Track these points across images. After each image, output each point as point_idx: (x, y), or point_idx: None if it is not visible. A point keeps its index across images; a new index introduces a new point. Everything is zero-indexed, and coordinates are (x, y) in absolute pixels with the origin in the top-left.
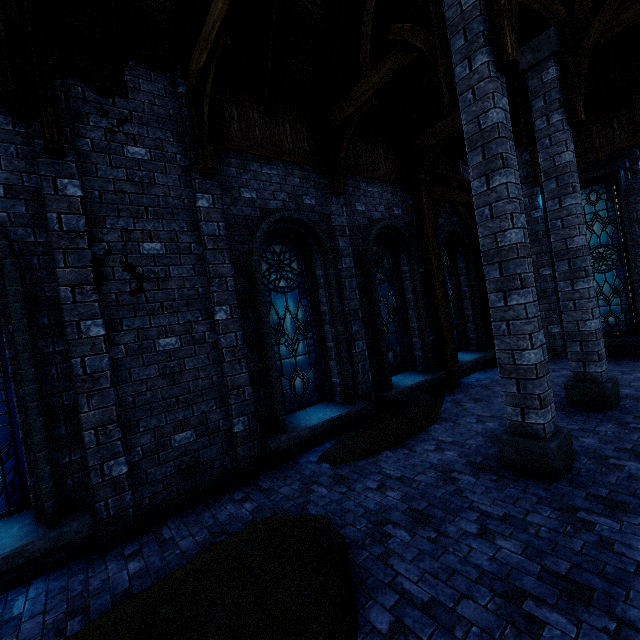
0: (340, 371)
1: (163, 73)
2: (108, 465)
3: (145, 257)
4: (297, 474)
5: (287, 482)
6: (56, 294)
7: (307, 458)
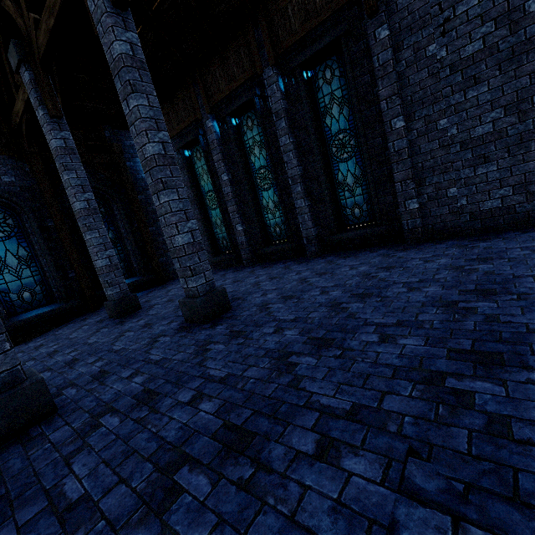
0: None
1: None
2: None
3: None
4: None
5: None
6: None
7: None
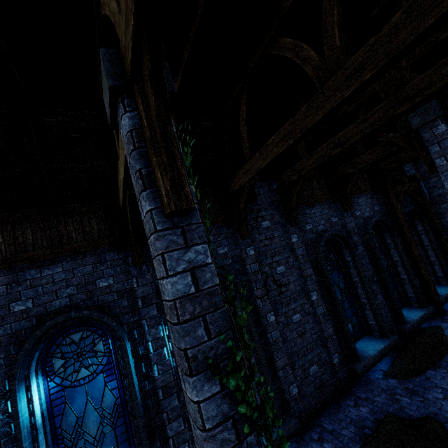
0: (374, 317)
1: (266, 181)
2: (290, 388)
3: (279, 275)
4: (377, 387)
5: (375, 393)
6: (255, 303)
7: (374, 376)
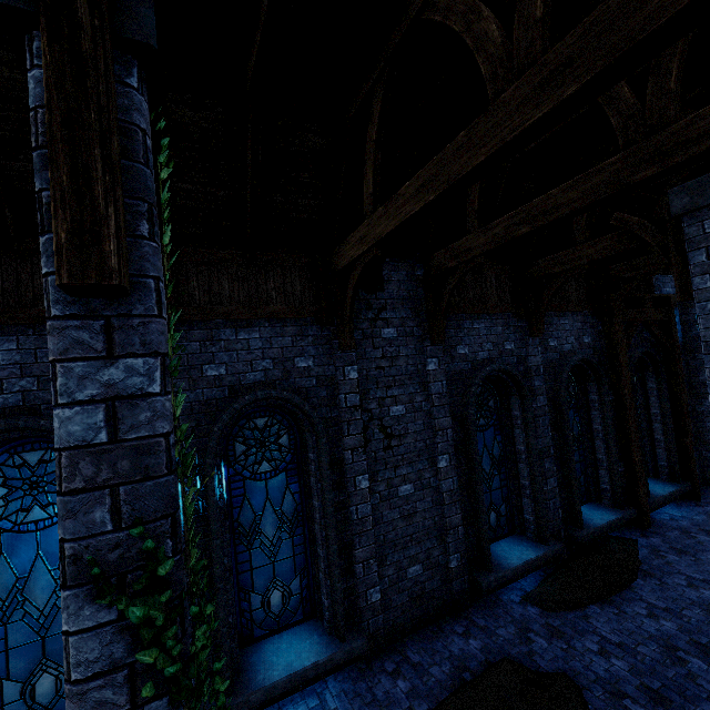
0: (534, 509)
1: (406, 261)
2: (369, 592)
3: (392, 419)
4: (506, 615)
5: (500, 623)
6: (341, 456)
7: (508, 596)
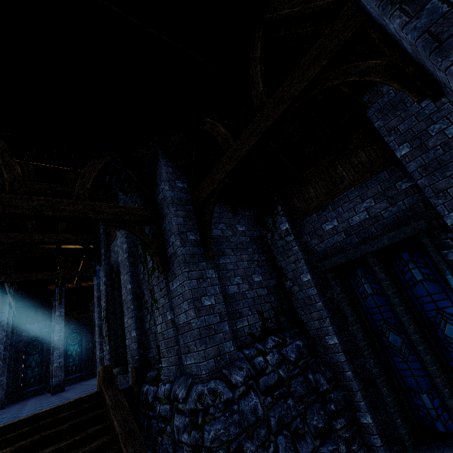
0: None
1: None
2: None
3: None
4: None
5: None
6: None
7: None
